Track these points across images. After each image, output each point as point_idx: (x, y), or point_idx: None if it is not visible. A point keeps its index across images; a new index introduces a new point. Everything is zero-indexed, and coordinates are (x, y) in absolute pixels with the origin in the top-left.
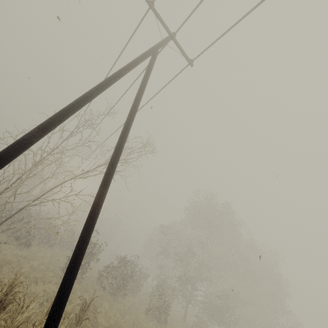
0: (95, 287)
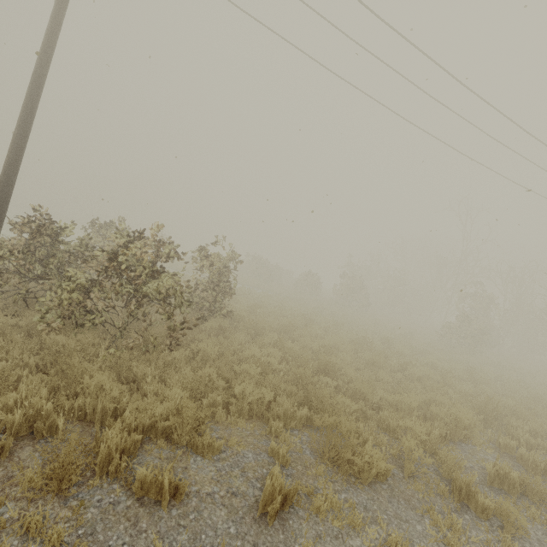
0: None
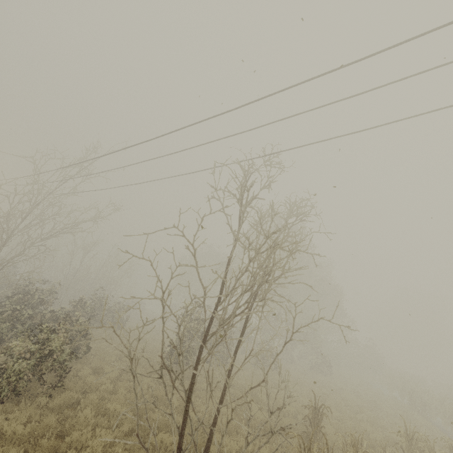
0: (206, 367)
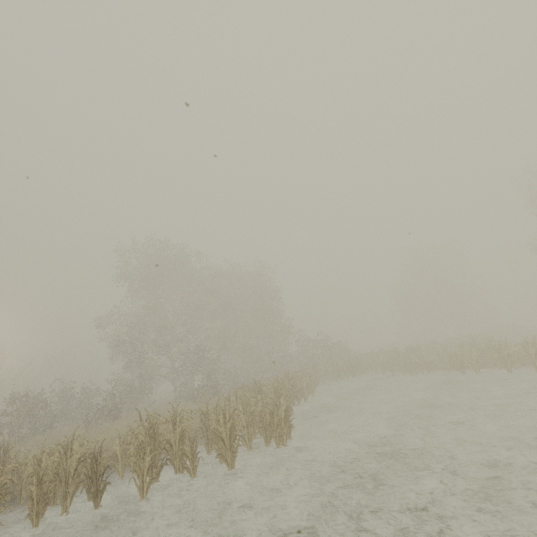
0: None
